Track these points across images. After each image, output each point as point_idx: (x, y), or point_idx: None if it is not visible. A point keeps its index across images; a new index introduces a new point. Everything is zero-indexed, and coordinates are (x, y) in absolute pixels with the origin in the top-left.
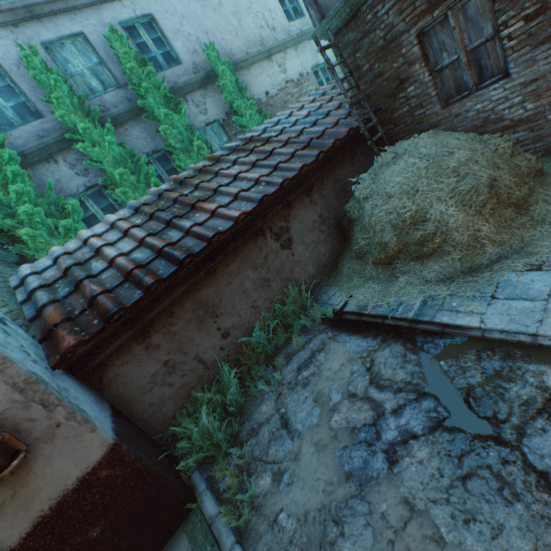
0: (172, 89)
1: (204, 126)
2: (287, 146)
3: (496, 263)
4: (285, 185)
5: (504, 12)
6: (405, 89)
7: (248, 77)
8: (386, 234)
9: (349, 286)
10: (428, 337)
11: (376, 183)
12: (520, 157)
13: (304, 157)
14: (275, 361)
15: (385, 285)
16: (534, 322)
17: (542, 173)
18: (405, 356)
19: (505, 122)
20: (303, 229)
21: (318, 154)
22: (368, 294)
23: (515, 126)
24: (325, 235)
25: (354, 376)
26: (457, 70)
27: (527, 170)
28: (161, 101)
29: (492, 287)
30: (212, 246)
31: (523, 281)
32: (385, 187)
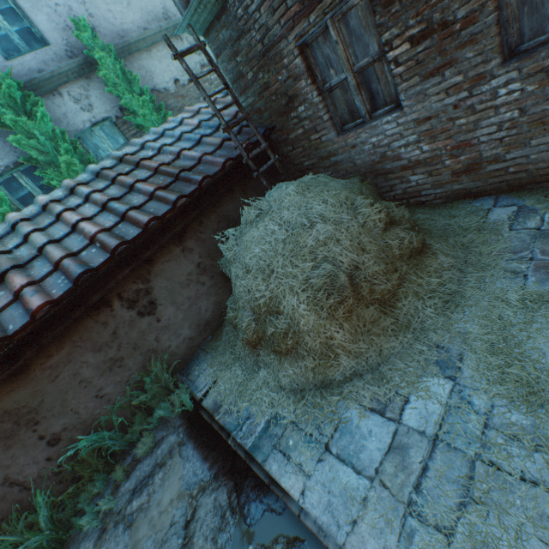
0: (34, 80)
1: (90, 126)
2: (155, 177)
3: (349, 382)
4: (128, 245)
5: (386, 28)
6: (296, 108)
7: (149, 60)
8: (245, 316)
9: (221, 361)
10: (254, 490)
11: (239, 246)
12: (393, 233)
13: (162, 202)
14: (122, 466)
15: (247, 375)
16: (348, 521)
17: (420, 252)
18: (224, 518)
19: (403, 161)
20: (173, 286)
21: (175, 201)
22: (229, 386)
23: (413, 167)
24: (207, 286)
25: (171, 532)
26: (348, 92)
27: (400, 252)
28: (7, 101)
29: (332, 426)
30: (1, 351)
31: (363, 428)
32: (245, 255)
